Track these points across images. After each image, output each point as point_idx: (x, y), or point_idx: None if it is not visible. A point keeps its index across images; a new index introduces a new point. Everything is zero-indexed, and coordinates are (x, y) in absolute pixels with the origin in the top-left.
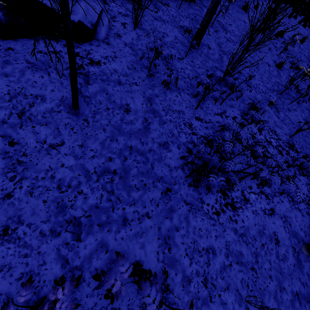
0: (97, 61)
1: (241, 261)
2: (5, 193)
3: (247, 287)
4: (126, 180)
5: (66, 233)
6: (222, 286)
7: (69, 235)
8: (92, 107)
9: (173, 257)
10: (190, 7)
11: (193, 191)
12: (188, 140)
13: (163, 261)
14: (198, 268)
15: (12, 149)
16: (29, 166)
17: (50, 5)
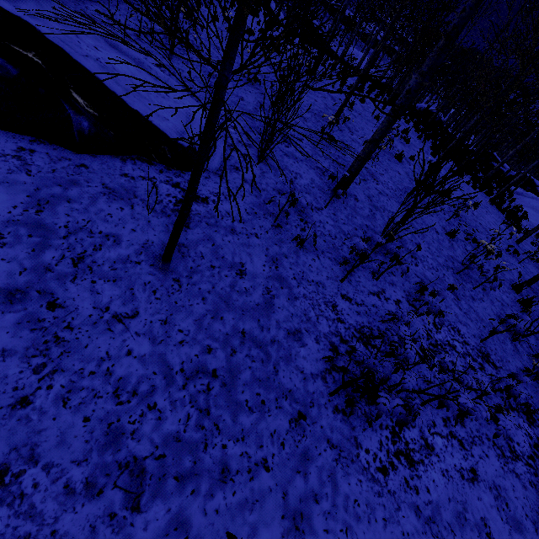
0: (204, 197)
1: None
2: (19, 397)
3: None
4: (231, 390)
5: (113, 491)
6: None
7: (118, 495)
8: (190, 262)
9: None
10: (330, 147)
11: (341, 422)
12: (331, 329)
13: None
14: None
15: (50, 315)
16: (73, 348)
17: (156, 123)
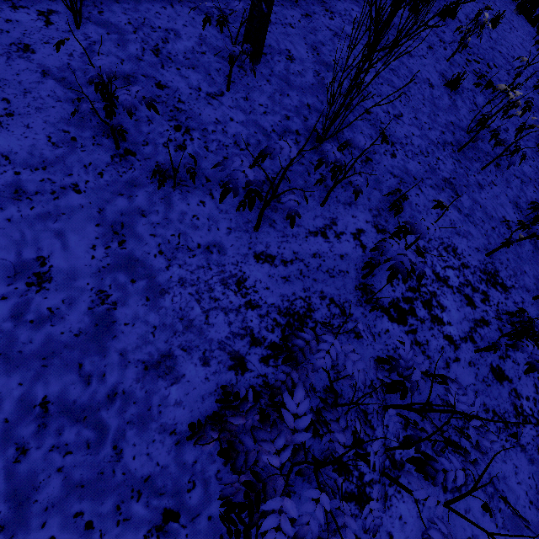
0: None
1: None
2: None
3: None
4: (17, 533)
5: None
6: None
7: None
8: None
9: None
10: None
11: None
12: (233, 329)
13: None
14: None
15: None
16: None
17: None
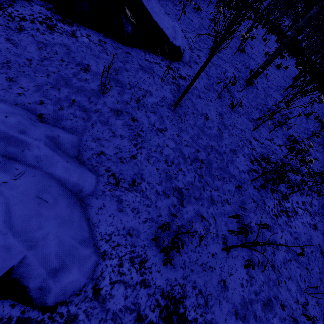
0: (184, 77)
1: (297, 260)
2: (131, 155)
3: (305, 282)
4: (210, 170)
5: (173, 197)
6: (286, 275)
7: (175, 199)
8: (183, 109)
9: (248, 240)
10: (241, 56)
11: (257, 193)
12: (249, 152)
13: (242, 241)
14: (267, 254)
15: (133, 124)
16: (145, 139)
17: (164, 30)
